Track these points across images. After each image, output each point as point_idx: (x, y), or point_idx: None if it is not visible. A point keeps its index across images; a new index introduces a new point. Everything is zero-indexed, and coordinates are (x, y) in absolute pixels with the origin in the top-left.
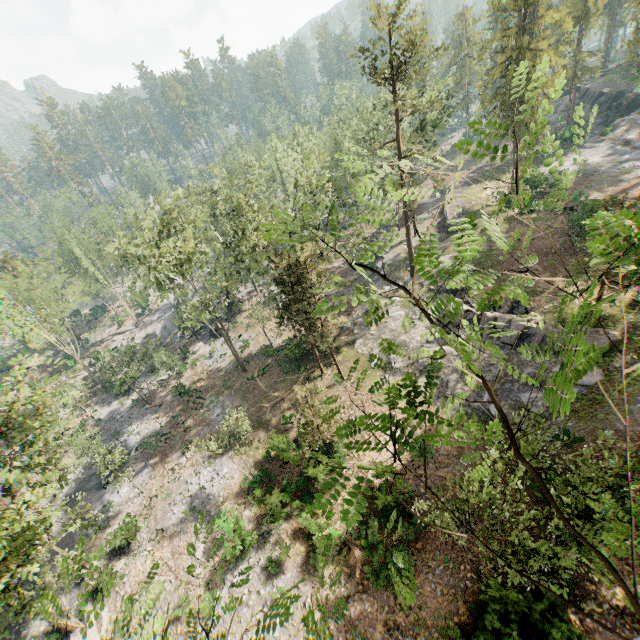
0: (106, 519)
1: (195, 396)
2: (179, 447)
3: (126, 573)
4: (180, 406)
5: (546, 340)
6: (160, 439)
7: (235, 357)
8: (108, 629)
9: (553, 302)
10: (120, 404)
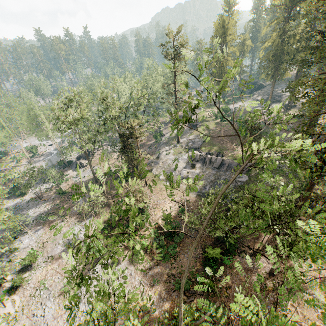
0: (15, 255)
1: (68, 195)
2: (60, 218)
3: (30, 279)
4: (59, 200)
5: (229, 166)
6: (48, 215)
7: (93, 174)
8: (20, 306)
9: (232, 152)
10: (20, 200)
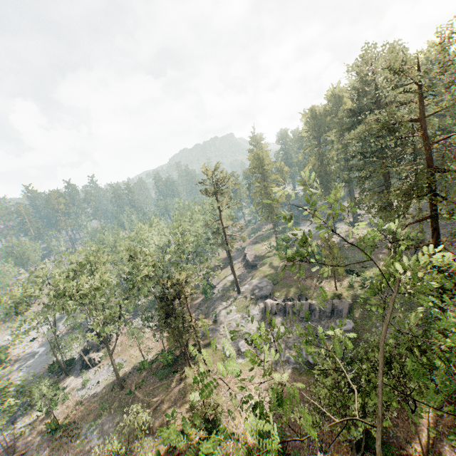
0: None
1: (69, 429)
2: None
3: None
4: (50, 445)
5: (321, 311)
6: None
7: (116, 374)
8: None
9: (317, 291)
10: None
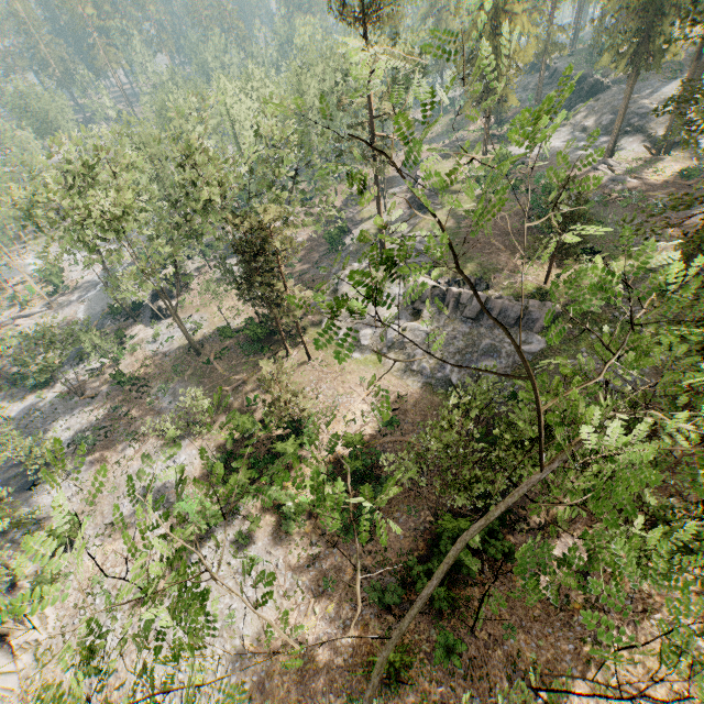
0: (37, 522)
1: (139, 384)
2: (124, 439)
3: (72, 571)
4: (120, 396)
5: (503, 313)
6: (98, 433)
7: (187, 338)
8: (57, 626)
9: (511, 279)
10: (38, 399)
